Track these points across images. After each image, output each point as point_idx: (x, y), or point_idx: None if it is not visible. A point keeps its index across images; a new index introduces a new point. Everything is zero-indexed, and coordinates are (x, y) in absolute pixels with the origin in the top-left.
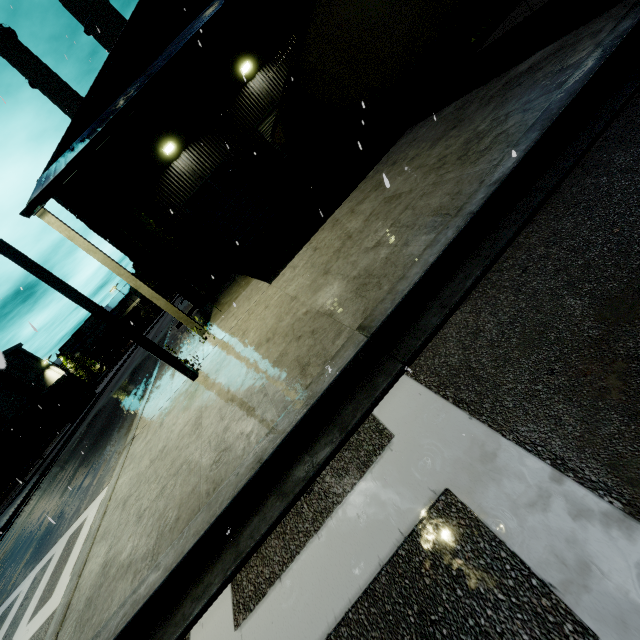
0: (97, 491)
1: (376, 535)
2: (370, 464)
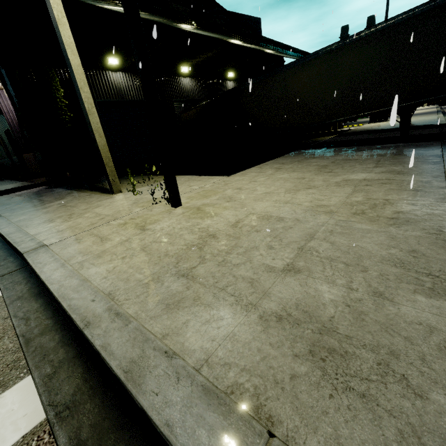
0: None
1: None
2: None
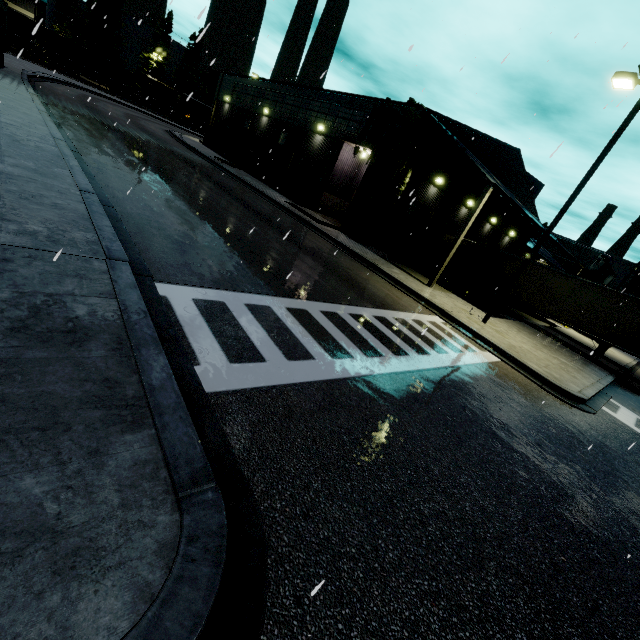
0: (417, 309)
1: (631, 416)
2: (619, 407)
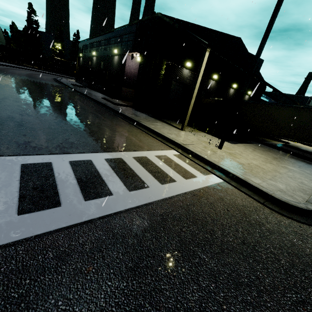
0: (154, 147)
1: None
2: None
